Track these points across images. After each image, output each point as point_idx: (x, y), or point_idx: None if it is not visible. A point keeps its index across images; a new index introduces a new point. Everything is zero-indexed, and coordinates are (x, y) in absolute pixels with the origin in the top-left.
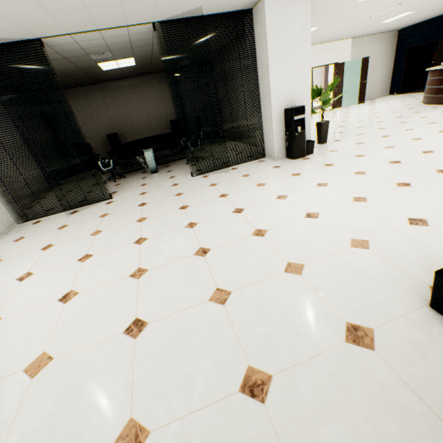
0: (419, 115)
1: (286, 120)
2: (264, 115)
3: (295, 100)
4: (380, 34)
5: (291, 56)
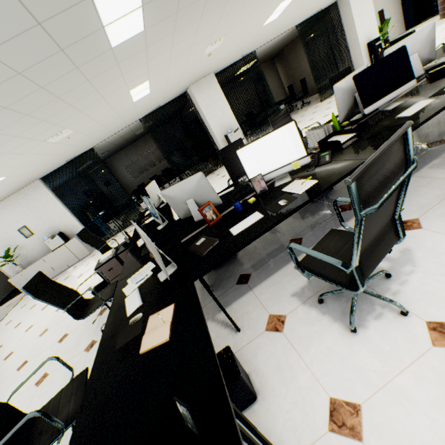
0: (443, 23)
1: (369, 49)
2: (352, 54)
3: (371, 37)
4: None
5: (364, 15)
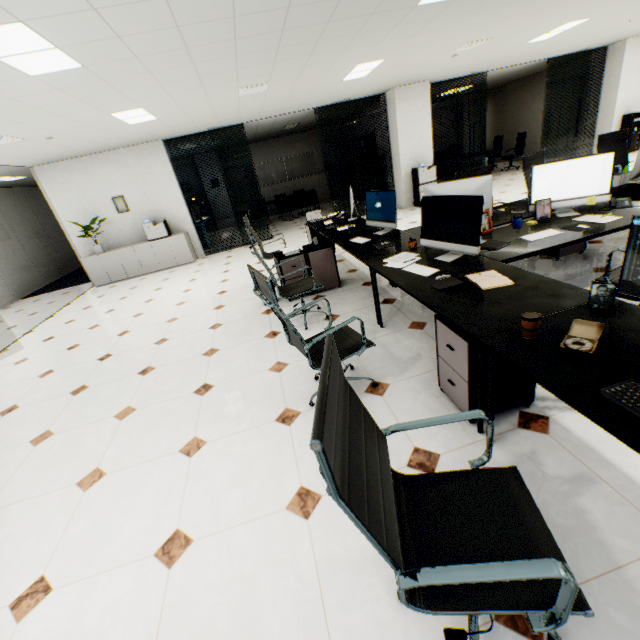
0: None
1: (623, 123)
2: (599, 123)
3: (631, 109)
4: None
5: (635, 77)
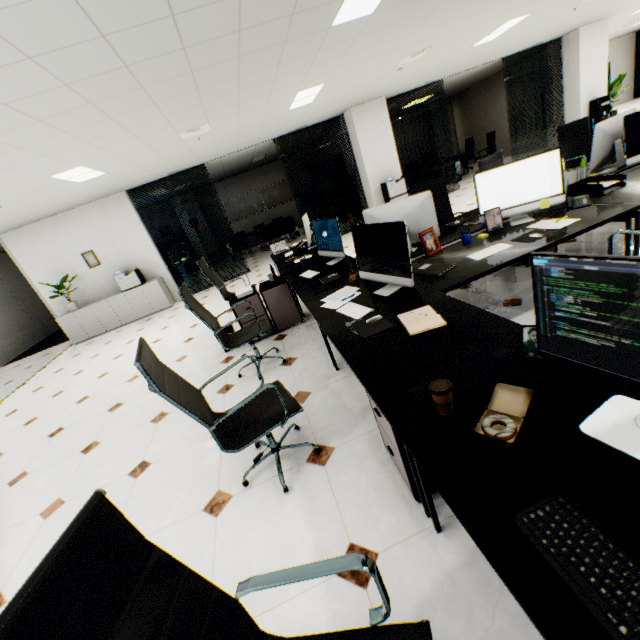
0: None
1: (590, 110)
2: (566, 112)
3: (596, 94)
4: (616, 40)
5: (594, 63)
